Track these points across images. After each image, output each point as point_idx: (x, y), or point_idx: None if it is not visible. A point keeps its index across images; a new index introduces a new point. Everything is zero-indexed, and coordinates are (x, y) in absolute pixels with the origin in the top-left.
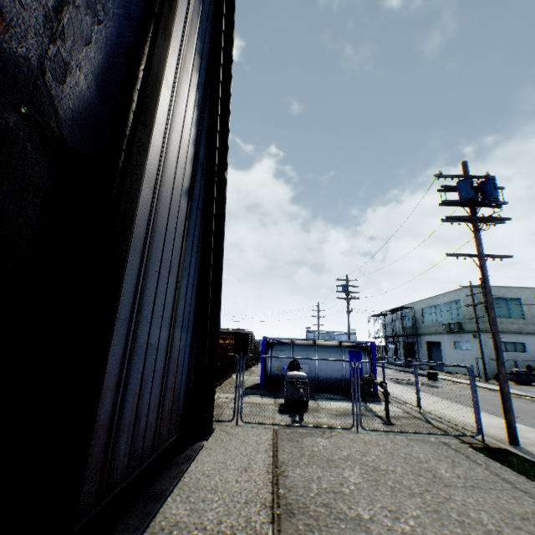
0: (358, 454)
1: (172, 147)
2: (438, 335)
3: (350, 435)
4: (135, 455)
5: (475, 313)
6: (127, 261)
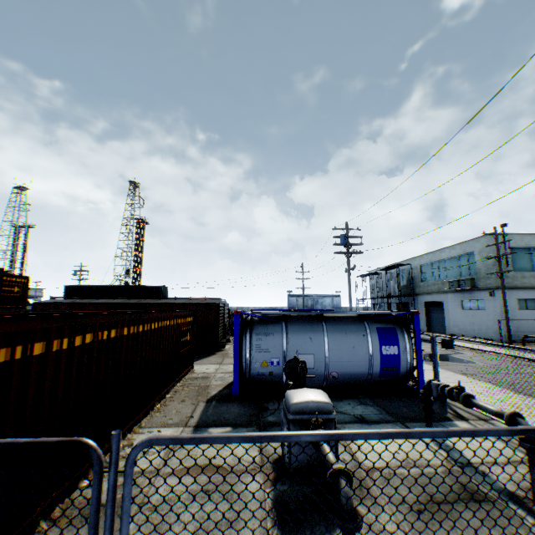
0: None
1: None
2: (441, 294)
3: None
4: None
5: (500, 267)
6: None
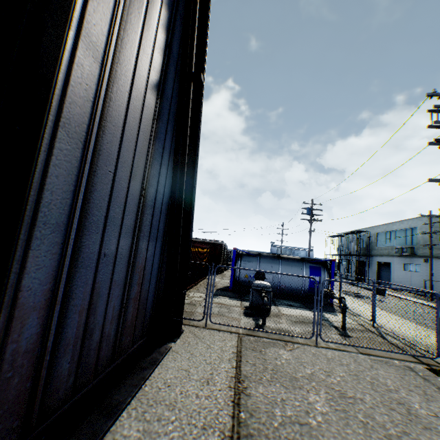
0: (322, 373)
1: (132, 18)
2: (389, 257)
3: (312, 349)
4: (87, 370)
5: (430, 241)
6: (41, 142)
